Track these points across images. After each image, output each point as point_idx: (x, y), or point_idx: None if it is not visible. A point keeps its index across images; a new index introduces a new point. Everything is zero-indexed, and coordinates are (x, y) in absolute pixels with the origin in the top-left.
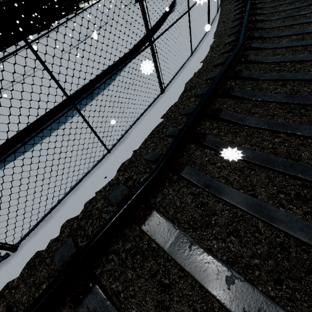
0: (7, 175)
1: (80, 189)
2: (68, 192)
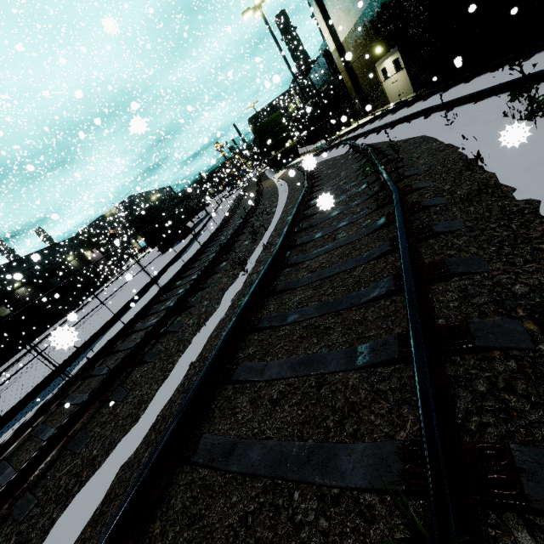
0: None
1: None
2: None
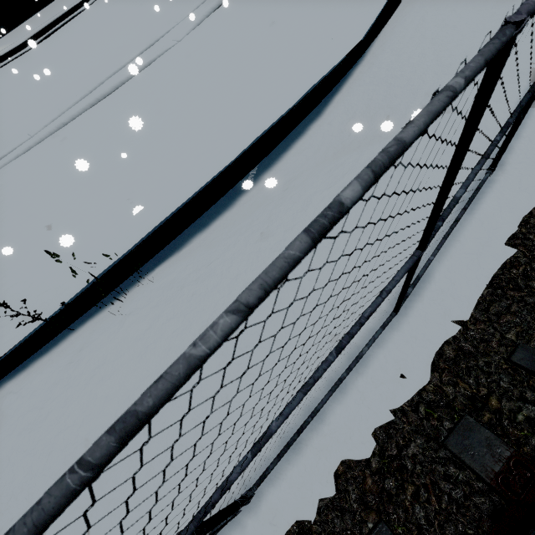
0: (166, 312)
1: (350, 392)
2: (328, 397)
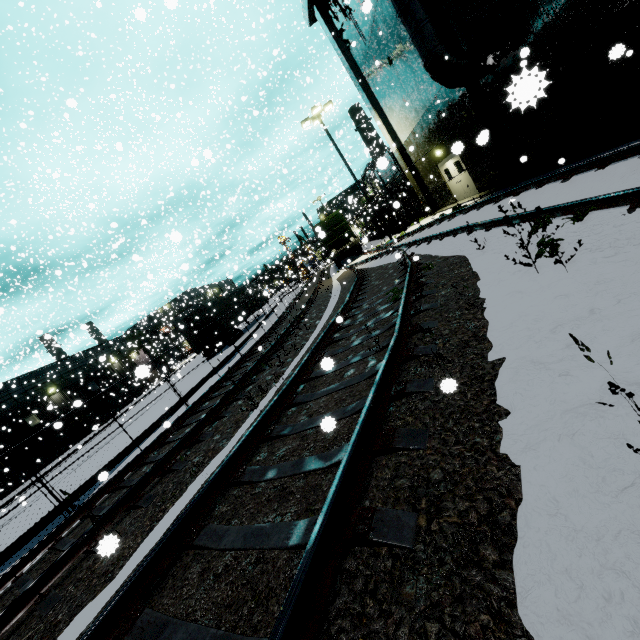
0: None
1: None
2: None
